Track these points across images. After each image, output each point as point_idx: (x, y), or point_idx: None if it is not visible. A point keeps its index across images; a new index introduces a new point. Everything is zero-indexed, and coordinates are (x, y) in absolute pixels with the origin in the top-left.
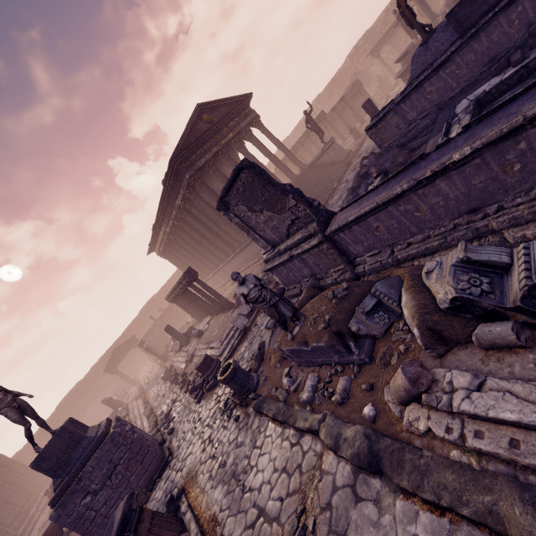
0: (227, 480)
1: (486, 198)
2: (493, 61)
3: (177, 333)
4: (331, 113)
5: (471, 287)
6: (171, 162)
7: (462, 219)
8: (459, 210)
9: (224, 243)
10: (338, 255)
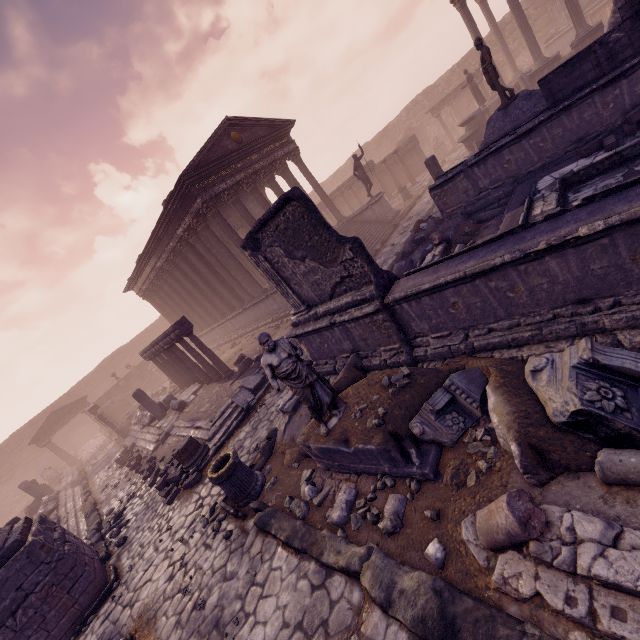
0: (205, 631)
1: (602, 288)
2: (581, 142)
3: (149, 402)
4: (379, 165)
5: (603, 400)
6: (181, 178)
7: (566, 309)
8: (564, 298)
9: (230, 293)
10: (396, 331)
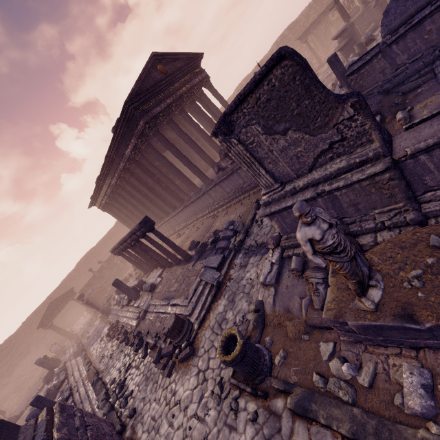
0: None
1: None
2: None
3: (126, 288)
4: None
5: None
6: (125, 104)
7: None
8: None
9: (172, 196)
10: (403, 189)
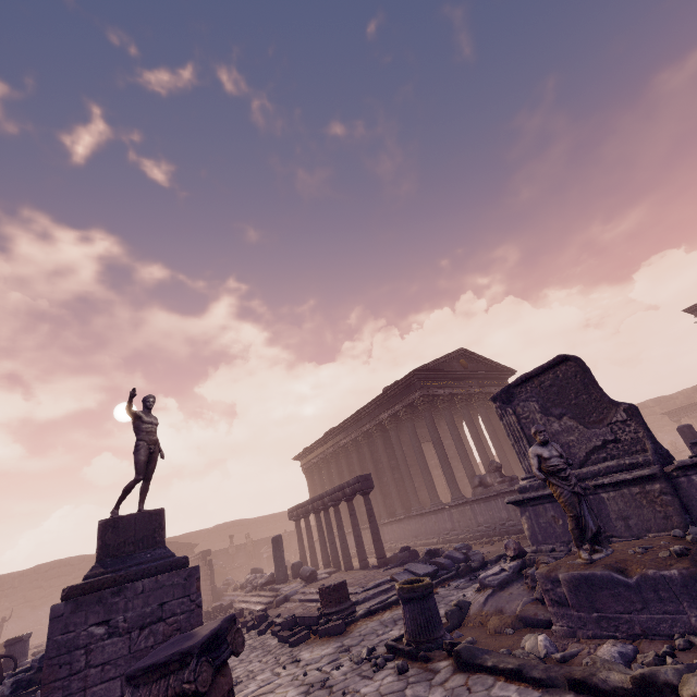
0: None
1: None
2: None
3: (282, 555)
4: None
5: None
6: (414, 371)
7: None
8: None
9: (399, 494)
10: (678, 509)
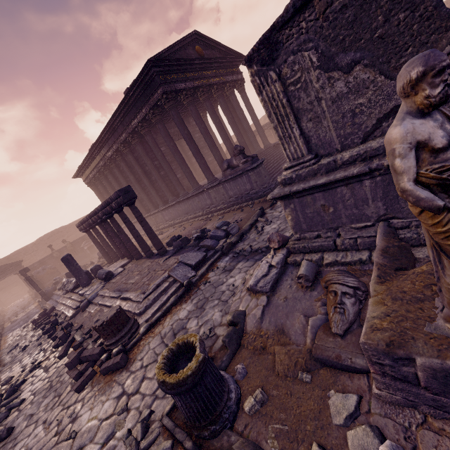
0: None
1: None
2: None
3: (77, 268)
4: None
5: None
6: (149, 62)
7: None
8: None
9: (167, 187)
10: None
